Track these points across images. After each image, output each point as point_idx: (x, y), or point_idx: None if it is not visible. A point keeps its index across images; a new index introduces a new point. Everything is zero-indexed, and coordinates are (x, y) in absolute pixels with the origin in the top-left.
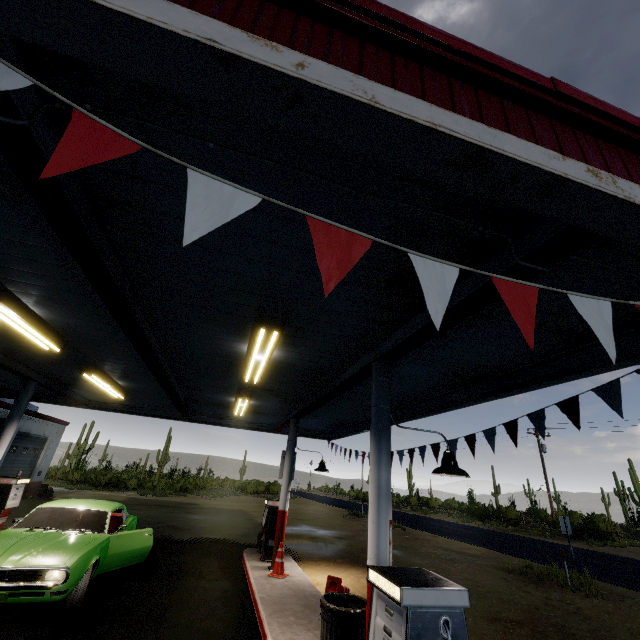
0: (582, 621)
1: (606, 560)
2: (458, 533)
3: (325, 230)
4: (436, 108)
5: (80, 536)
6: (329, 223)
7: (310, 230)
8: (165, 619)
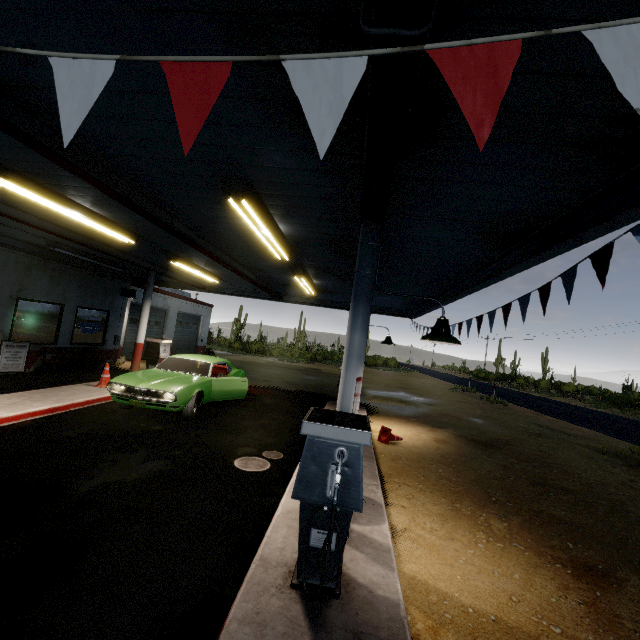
0: None
1: None
2: (573, 415)
3: None
4: None
5: (191, 377)
6: None
7: None
8: (244, 433)
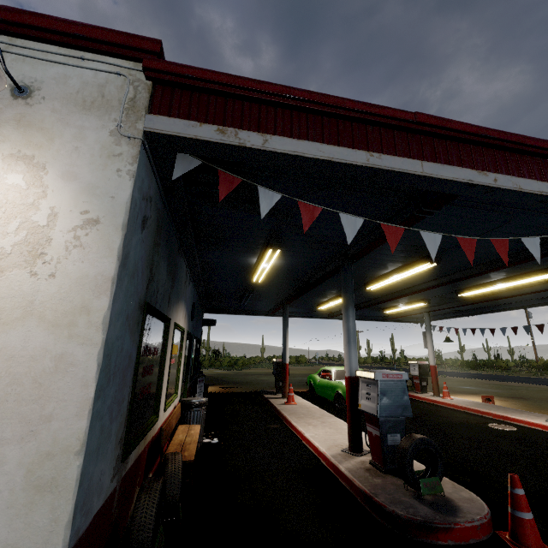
0: None
1: None
2: (480, 377)
3: None
4: None
5: None
6: None
7: None
8: (437, 415)
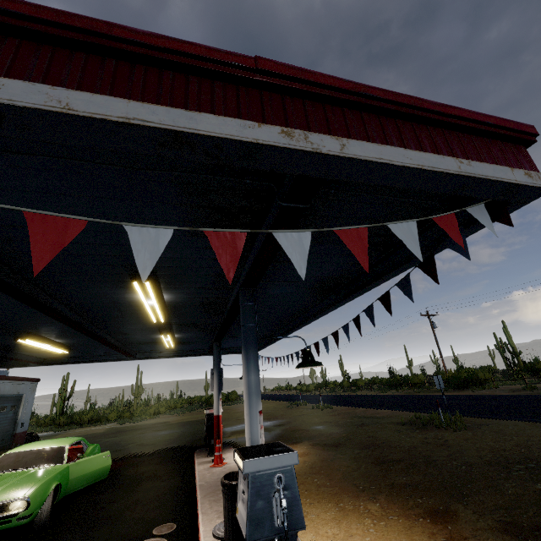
0: (445, 450)
1: (480, 400)
2: (374, 402)
3: (45, 220)
4: (134, 103)
5: (42, 470)
6: (49, 213)
7: (31, 222)
8: (121, 518)
